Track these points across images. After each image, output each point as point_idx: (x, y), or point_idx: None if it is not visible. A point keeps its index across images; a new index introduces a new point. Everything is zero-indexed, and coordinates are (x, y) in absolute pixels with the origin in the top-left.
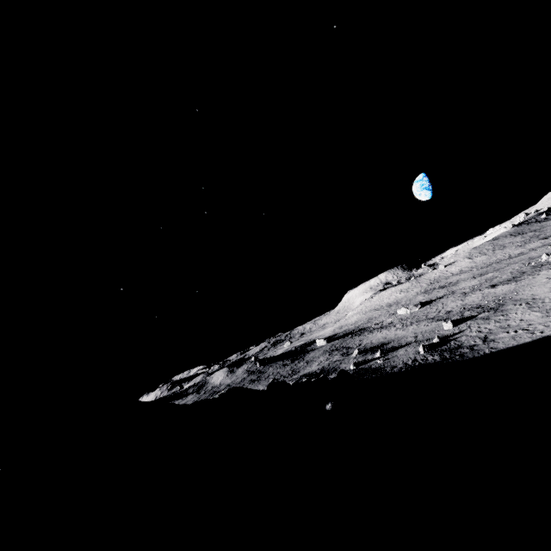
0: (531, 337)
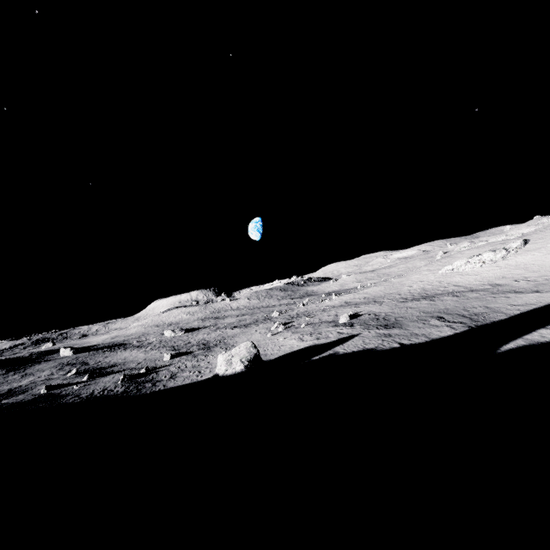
0: (193, 379)
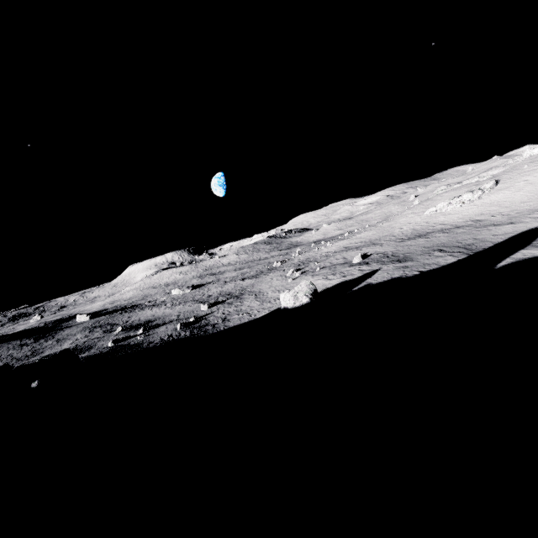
0: (249, 318)
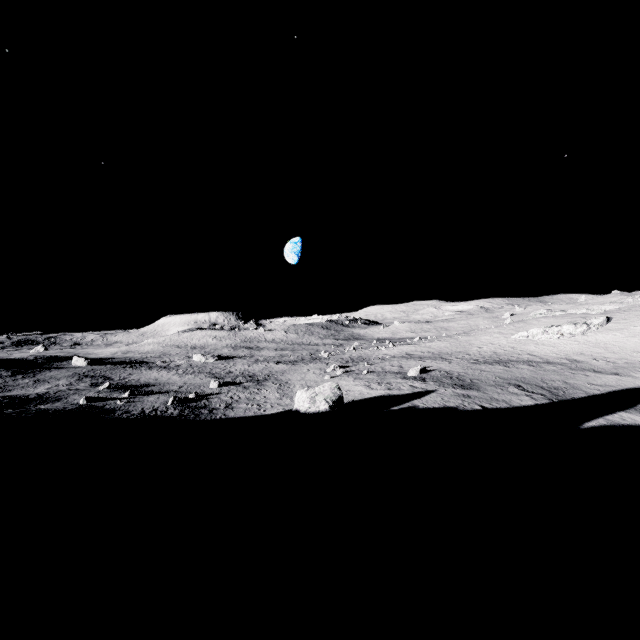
0: (256, 412)
